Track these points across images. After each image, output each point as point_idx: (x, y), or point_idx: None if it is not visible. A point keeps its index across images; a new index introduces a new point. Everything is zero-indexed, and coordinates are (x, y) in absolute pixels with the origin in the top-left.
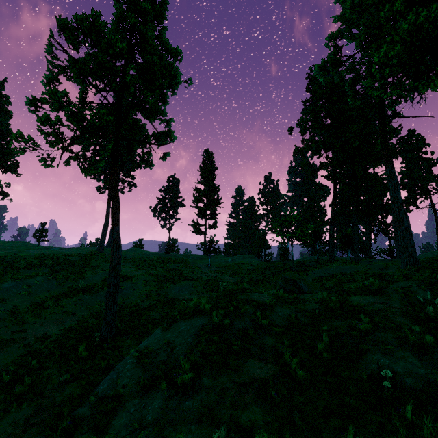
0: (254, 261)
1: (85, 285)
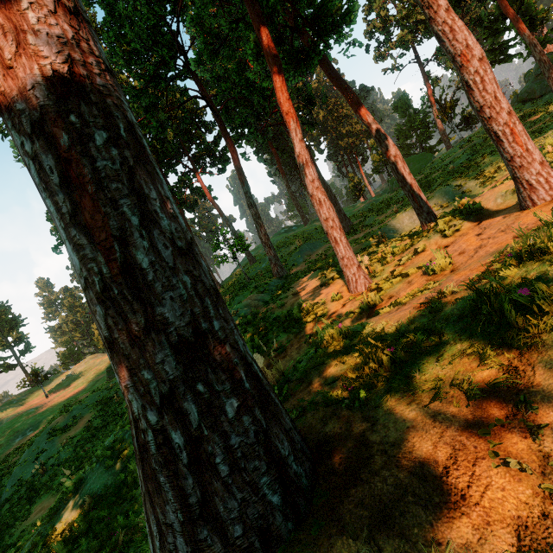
0: (98, 359)
1: None
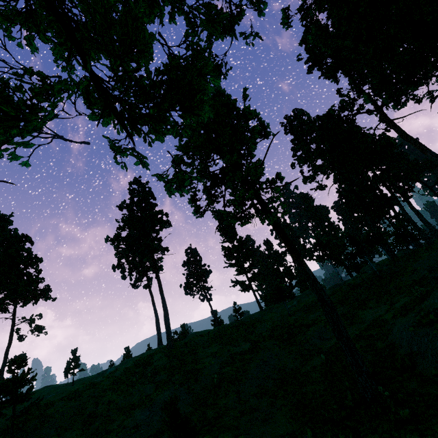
0: None
1: (212, 380)
